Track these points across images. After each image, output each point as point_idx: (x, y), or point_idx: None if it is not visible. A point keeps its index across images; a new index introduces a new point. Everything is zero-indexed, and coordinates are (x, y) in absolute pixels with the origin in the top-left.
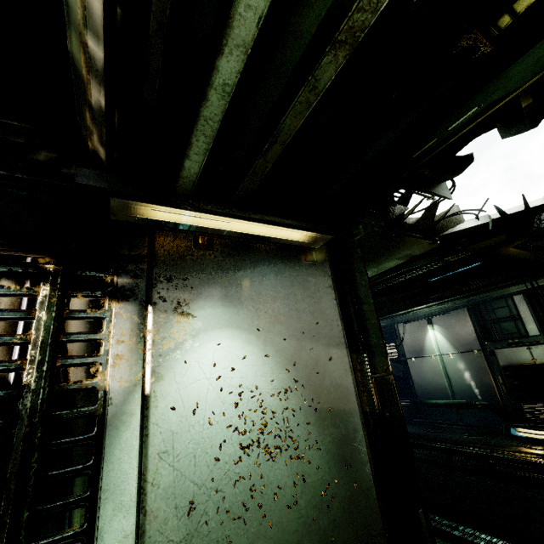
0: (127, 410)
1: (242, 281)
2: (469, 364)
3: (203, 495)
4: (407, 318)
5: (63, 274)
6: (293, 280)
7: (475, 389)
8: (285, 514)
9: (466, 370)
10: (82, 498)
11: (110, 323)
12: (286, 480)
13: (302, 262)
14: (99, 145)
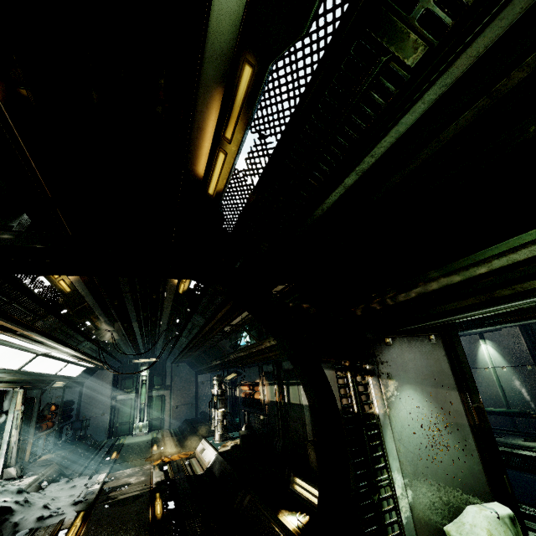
0: (386, 422)
1: (407, 359)
2: (522, 377)
3: (415, 457)
4: (460, 333)
5: (351, 367)
6: (427, 354)
7: (529, 400)
8: (445, 469)
9: (519, 382)
10: (381, 454)
11: (369, 386)
12: (443, 455)
13: (429, 343)
14: (359, 312)
